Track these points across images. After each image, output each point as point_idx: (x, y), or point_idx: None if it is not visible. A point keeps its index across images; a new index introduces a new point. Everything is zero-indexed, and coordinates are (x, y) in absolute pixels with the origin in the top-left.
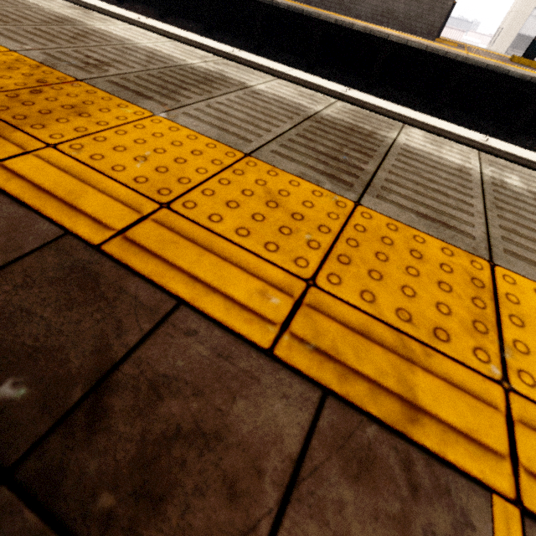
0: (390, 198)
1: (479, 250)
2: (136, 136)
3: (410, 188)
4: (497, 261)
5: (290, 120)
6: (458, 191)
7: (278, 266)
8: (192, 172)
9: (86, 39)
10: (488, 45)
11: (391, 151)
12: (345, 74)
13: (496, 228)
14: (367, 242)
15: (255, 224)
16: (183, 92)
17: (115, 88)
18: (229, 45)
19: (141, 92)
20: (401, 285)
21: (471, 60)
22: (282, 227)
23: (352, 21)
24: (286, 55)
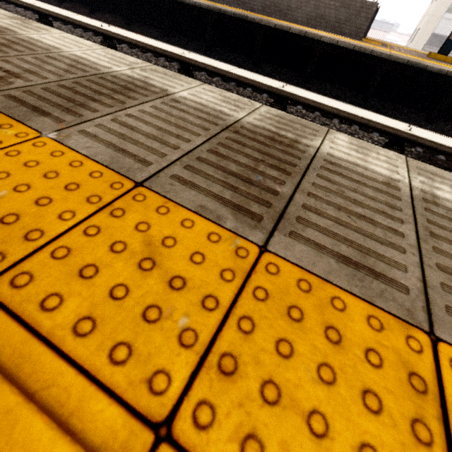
0: (306, 235)
1: (415, 314)
2: (0, 167)
3: (331, 216)
4: (439, 332)
5: (205, 131)
6: (386, 214)
7: (118, 398)
8: (52, 218)
9: (8, 49)
10: (407, 43)
11: (313, 163)
12: (285, 70)
13: (433, 269)
14: (267, 320)
15: (110, 307)
16: (92, 104)
17: (9, 103)
18: (185, 47)
19: (40, 107)
20: (308, 409)
21: (394, 57)
22: (150, 307)
23: (289, 25)
24: (234, 55)
